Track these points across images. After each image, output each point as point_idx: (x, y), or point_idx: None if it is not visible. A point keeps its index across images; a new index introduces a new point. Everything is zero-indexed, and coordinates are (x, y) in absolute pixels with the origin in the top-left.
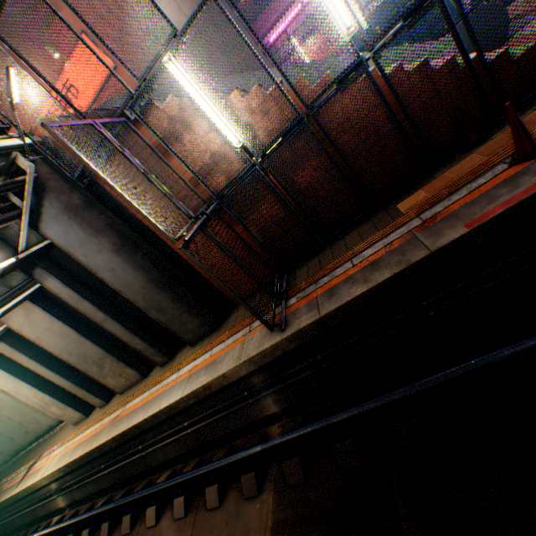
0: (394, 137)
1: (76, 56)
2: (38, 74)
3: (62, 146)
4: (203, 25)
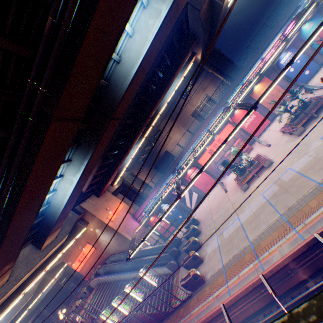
0: (144, 321)
1: (86, 246)
2: (81, 315)
3: (85, 320)
4: (106, 310)
